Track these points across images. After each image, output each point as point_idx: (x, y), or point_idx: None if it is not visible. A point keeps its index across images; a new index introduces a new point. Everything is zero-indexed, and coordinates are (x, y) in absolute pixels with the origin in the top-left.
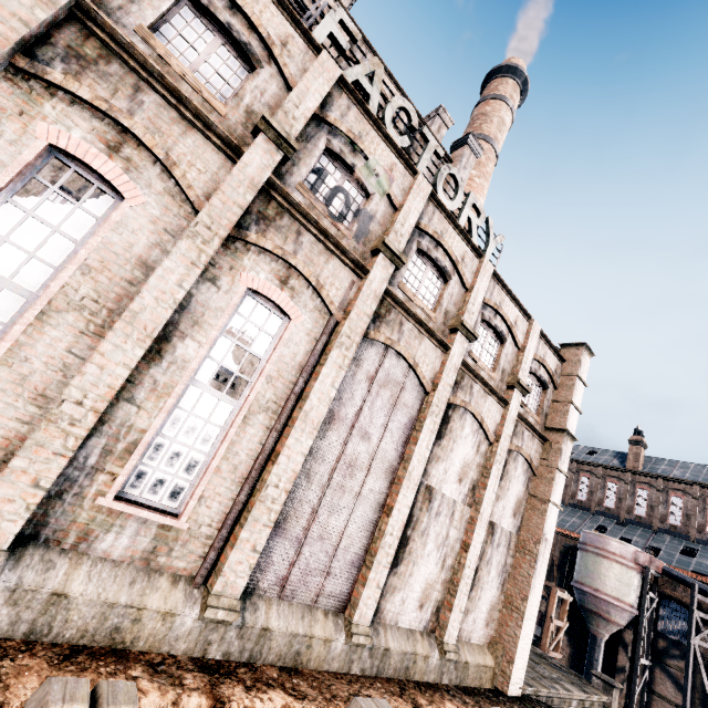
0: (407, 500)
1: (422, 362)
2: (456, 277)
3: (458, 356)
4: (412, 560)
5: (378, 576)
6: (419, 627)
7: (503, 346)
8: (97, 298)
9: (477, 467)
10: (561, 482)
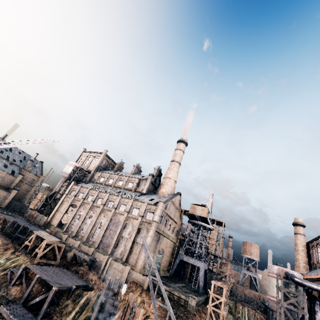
0: (116, 237)
1: (120, 218)
2: (127, 204)
3: (125, 215)
4: (119, 247)
5: (111, 247)
6: (120, 258)
7: (139, 210)
8: (91, 223)
9: (132, 232)
10: (151, 231)
